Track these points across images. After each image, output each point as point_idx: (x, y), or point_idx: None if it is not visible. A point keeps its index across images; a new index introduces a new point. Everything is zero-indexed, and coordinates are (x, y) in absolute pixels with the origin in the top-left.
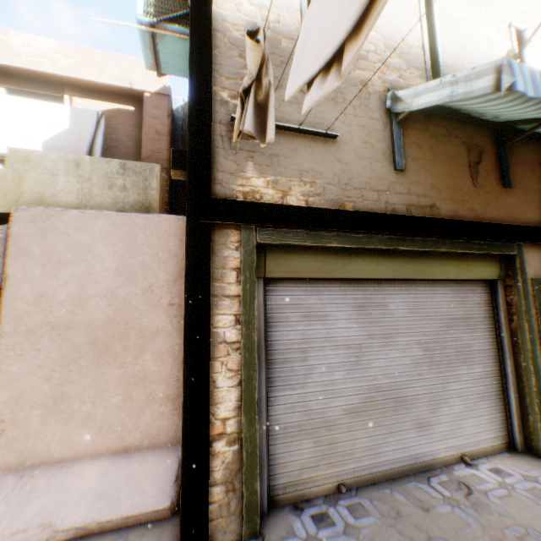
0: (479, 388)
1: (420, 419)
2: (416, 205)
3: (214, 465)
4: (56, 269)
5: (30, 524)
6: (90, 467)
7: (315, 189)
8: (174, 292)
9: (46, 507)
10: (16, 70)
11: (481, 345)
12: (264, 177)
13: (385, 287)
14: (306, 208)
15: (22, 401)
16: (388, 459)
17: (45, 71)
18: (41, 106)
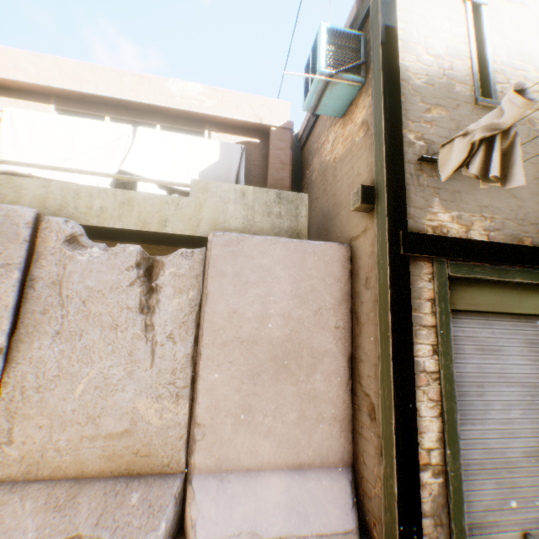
0: None
1: None
2: None
3: (422, 495)
4: (243, 288)
5: (240, 529)
6: (274, 480)
7: (494, 224)
8: (339, 315)
9: (248, 514)
10: (171, 110)
11: None
12: (448, 212)
13: None
14: (491, 243)
15: (217, 408)
16: None
17: (194, 111)
18: (198, 141)
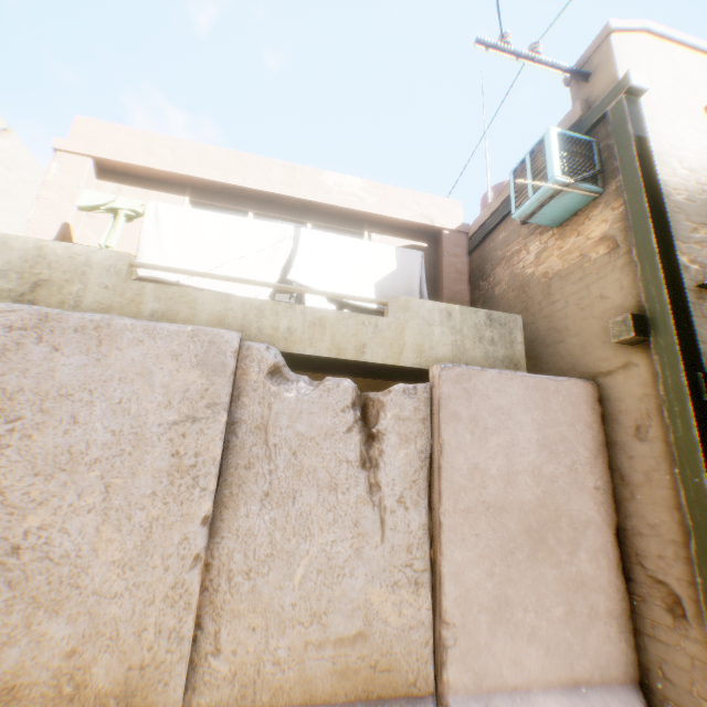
0: None
1: None
2: None
3: None
4: (482, 437)
5: None
6: (550, 704)
7: None
8: (595, 472)
9: None
10: (327, 207)
11: None
12: None
13: None
14: None
15: (468, 599)
16: None
17: (355, 208)
18: (370, 246)
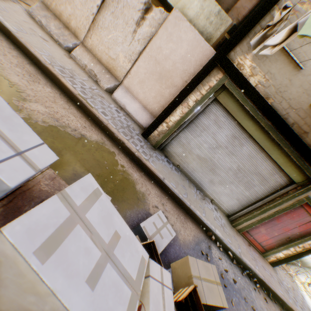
0: (240, 197)
1: (213, 180)
2: (298, 126)
3: (160, 127)
4: (169, 41)
5: (122, 102)
6: (137, 104)
7: (265, 83)
8: (190, 78)
9: (126, 102)
10: None
11: (258, 191)
12: (252, 62)
13: (250, 140)
14: (252, 87)
15: (137, 74)
16: (194, 176)
17: None
18: None
